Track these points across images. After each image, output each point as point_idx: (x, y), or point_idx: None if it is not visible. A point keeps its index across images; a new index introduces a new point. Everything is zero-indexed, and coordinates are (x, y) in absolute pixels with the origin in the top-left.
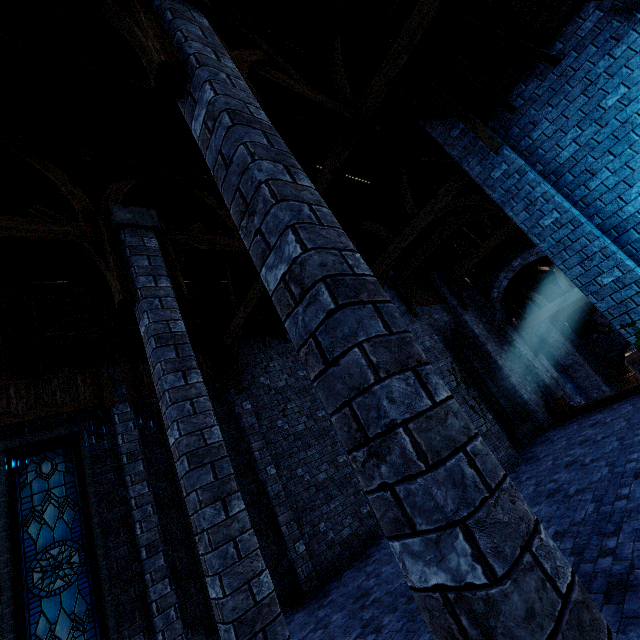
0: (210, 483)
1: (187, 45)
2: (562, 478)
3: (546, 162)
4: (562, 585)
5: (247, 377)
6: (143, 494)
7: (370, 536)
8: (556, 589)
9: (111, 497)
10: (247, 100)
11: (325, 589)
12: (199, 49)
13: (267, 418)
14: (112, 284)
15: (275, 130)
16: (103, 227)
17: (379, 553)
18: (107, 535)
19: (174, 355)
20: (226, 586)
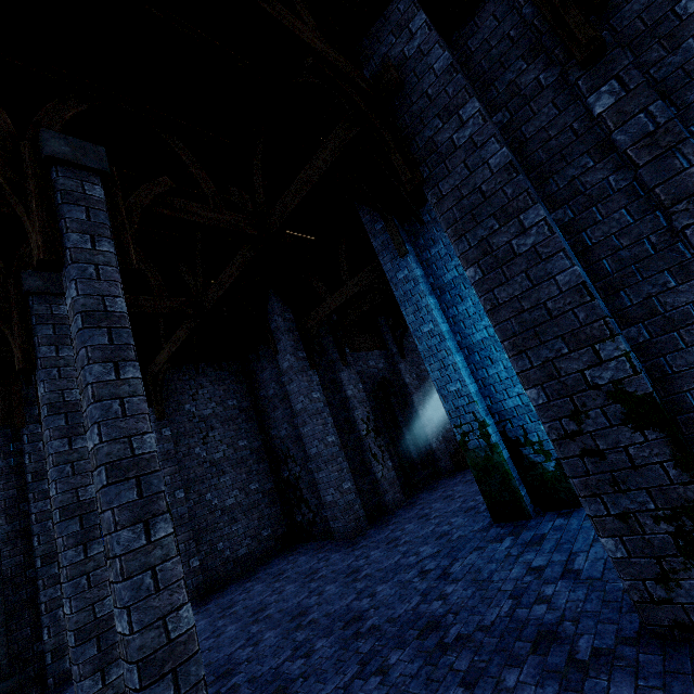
0: (76, 532)
1: (67, 237)
2: (408, 528)
3: (436, 277)
4: (175, 634)
5: (172, 404)
6: (45, 511)
7: (265, 555)
8: (168, 636)
9: (12, 511)
10: (107, 291)
11: (209, 598)
12: (76, 242)
13: (186, 445)
14: (14, 351)
15: (125, 318)
16: (12, 292)
17: (263, 572)
18: (4, 545)
19: (64, 423)
20: (74, 607)
